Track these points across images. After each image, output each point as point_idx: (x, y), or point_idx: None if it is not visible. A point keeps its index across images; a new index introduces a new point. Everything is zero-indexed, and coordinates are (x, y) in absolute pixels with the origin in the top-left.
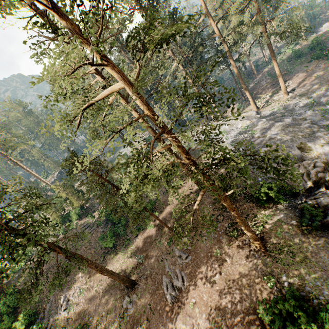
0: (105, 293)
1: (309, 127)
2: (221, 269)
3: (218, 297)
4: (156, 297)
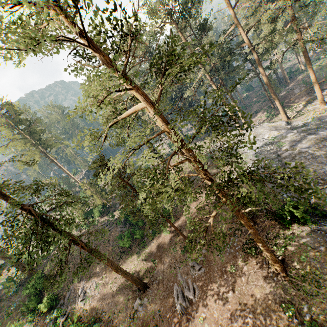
0: (118, 291)
1: None
2: (235, 287)
3: (230, 317)
4: (166, 304)
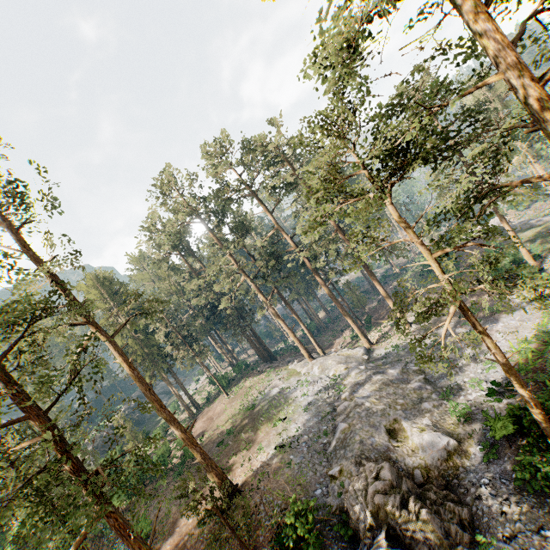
0: None
1: (418, 389)
2: None
3: None
4: None
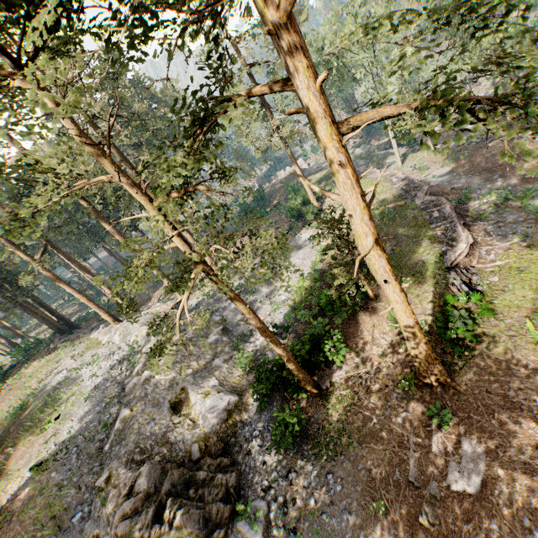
0: None
1: (215, 343)
2: None
3: None
4: None
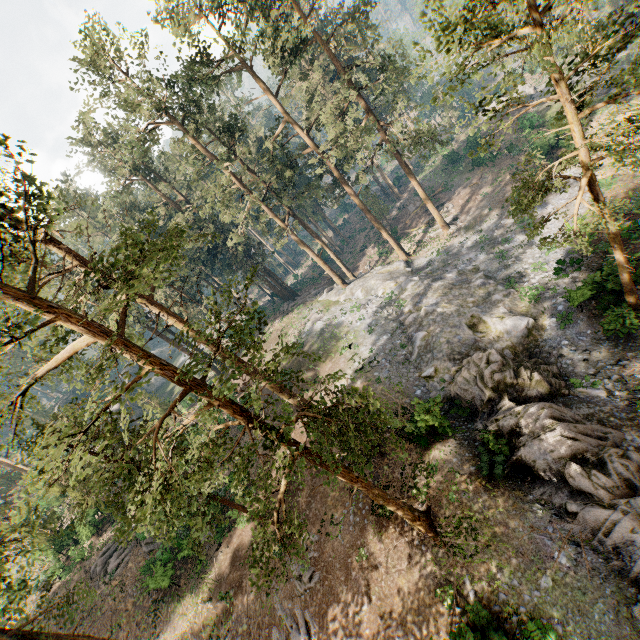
0: None
1: (482, 285)
2: (371, 588)
3: None
4: None
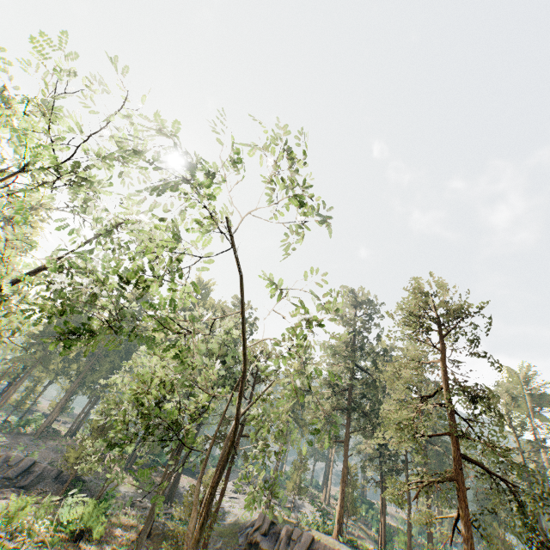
0: None
1: None
2: None
3: None
4: None
